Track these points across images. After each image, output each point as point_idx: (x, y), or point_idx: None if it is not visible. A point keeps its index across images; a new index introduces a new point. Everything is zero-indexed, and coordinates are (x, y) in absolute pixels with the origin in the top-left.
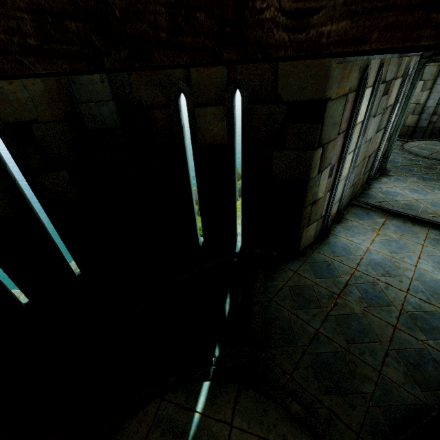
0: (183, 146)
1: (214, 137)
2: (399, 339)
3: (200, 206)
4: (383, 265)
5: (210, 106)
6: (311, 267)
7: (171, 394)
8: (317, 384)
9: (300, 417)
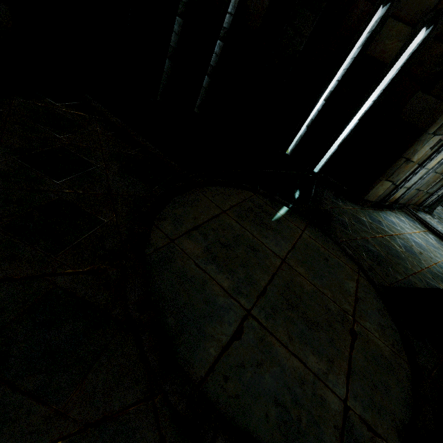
0: (354, 46)
1: (383, 53)
2: (424, 274)
3: (320, 111)
4: (420, 245)
5: (401, 23)
6: (366, 214)
7: (261, 196)
8: (364, 254)
9: (352, 256)
